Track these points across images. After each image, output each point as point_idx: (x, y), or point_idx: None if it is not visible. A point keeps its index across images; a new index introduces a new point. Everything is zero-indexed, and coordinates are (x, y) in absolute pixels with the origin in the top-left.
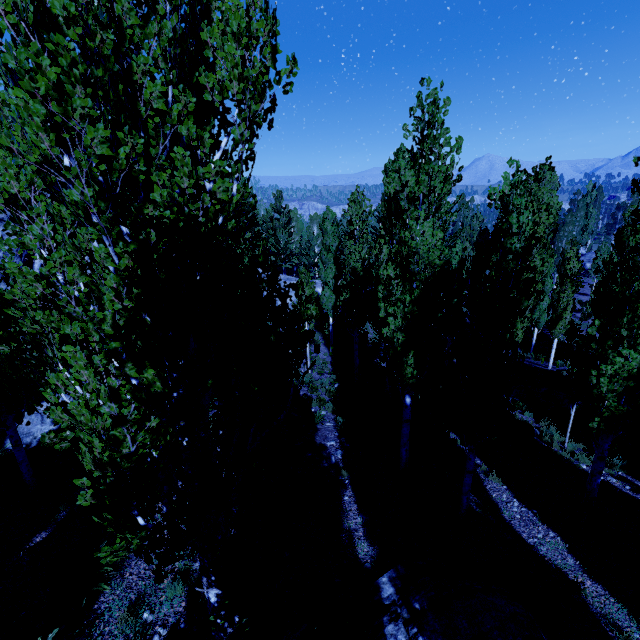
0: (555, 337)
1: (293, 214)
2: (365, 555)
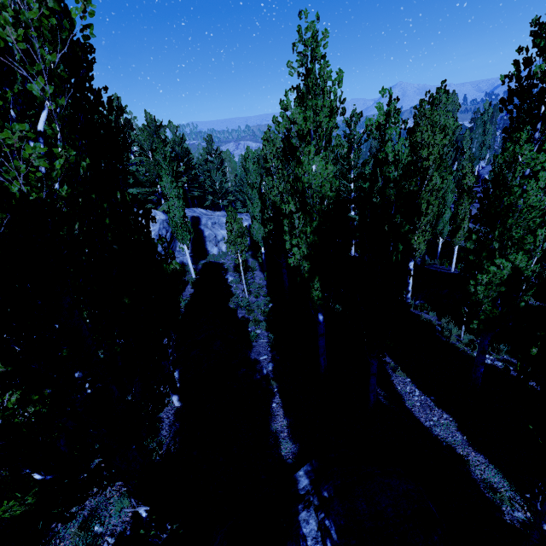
0: (456, 245)
1: (226, 155)
2: (288, 452)
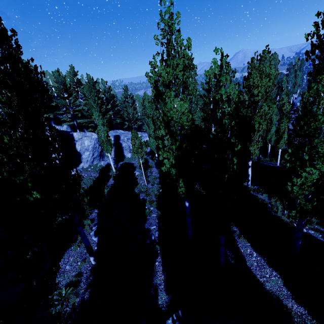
0: (279, 148)
1: (136, 97)
2: (163, 302)
